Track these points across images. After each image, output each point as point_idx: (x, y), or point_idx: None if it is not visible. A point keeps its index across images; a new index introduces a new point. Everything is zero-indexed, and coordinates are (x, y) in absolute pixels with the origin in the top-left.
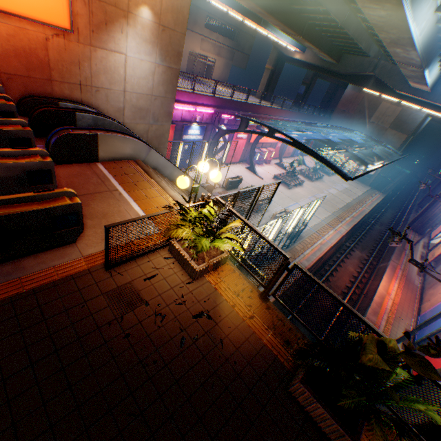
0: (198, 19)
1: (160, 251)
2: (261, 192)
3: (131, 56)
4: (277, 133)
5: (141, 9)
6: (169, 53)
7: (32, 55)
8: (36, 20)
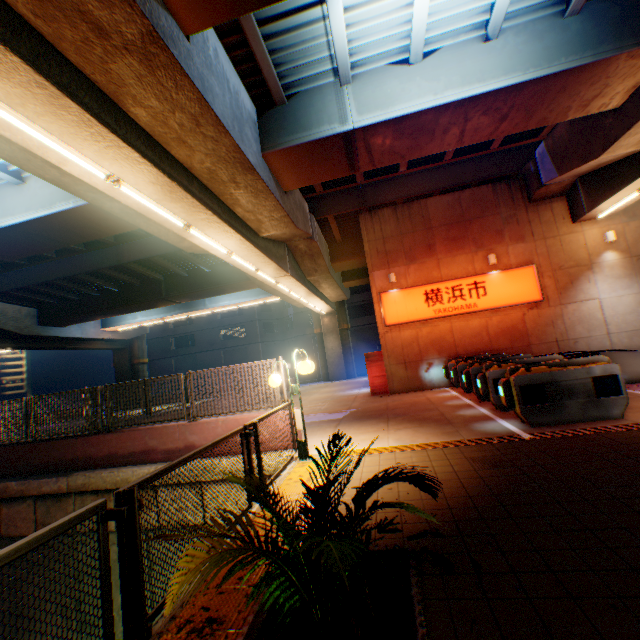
0: None
1: None
2: None
3: (603, 297)
4: None
5: (602, 255)
6: None
7: (512, 330)
8: (514, 304)
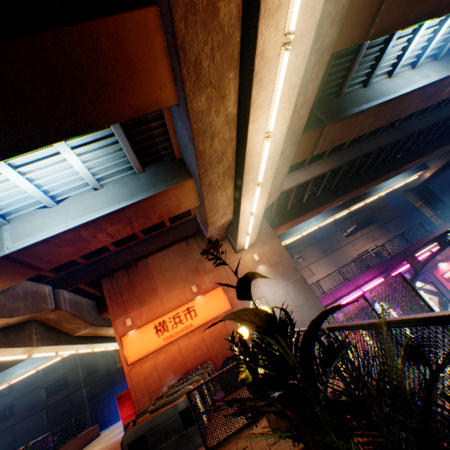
0: (336, 238)
1: (262, 422)
2: (375, 299)
3: (267, 294)
4: (449, 235)
5: (257, 268)
6: (287, 273)
7: (221, 335)
8: (216, 315)
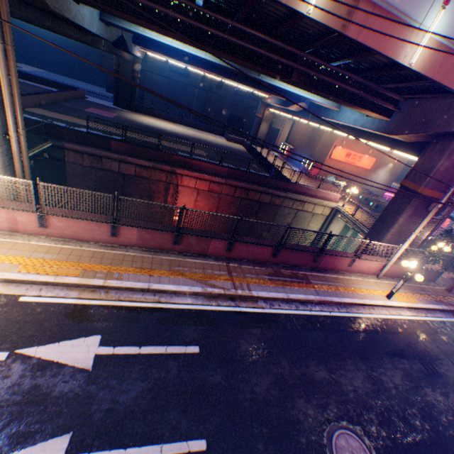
0: None
1: None
2: None
3: (379, 175)
4: None
5: (389, 164)
6: (392, 175)
7: (356, 175)
8: (363, 168)
